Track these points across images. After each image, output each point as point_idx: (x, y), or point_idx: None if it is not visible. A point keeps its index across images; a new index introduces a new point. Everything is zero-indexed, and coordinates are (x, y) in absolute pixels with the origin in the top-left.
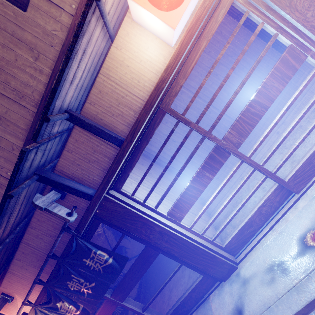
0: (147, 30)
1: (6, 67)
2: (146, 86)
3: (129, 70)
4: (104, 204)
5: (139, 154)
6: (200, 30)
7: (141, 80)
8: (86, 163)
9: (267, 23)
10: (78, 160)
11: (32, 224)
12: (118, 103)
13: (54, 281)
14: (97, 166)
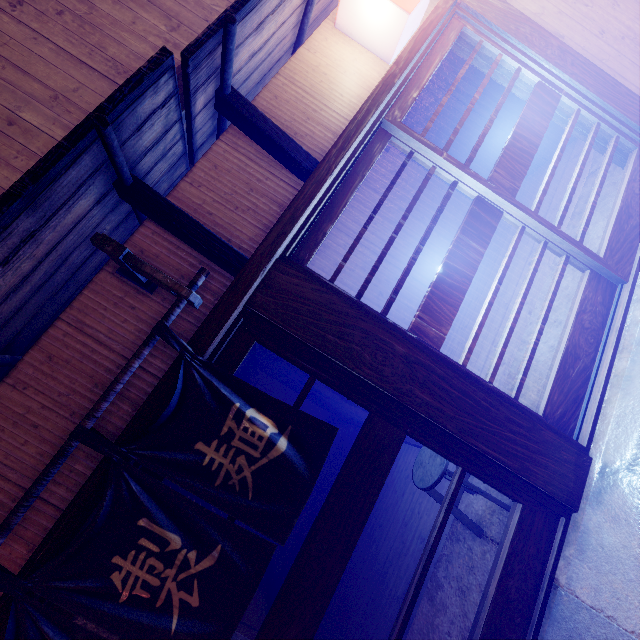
0: (353, 41)
1: (108, 27)
2: (353, 103)
3: (327, 79)
4: (274, 280)
5: (346, 196)
6: (432, 42)
7: (345, 95)
8: (229, 211)
9: (505, 55)
10: (212, 203)
11: (22, 372)
12: (306, 118)
13: (61, 558)
14: (253, 220)
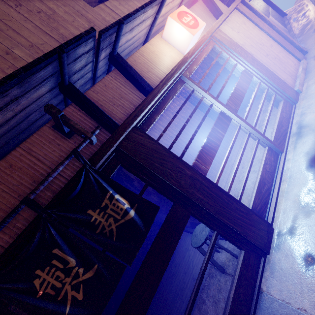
0: (169, 44)
1: (61, 21)
2: (169, 68)
3: (158, 57)
4: (131, 136)
5: (165, 104)
6: (202, 48)
7: (165, 64)
8: (111, 105)
9: (231, 57)
10: (103, 101)
11: None
12: (148, 71)
13: (5, 270)
14: (121, 111)
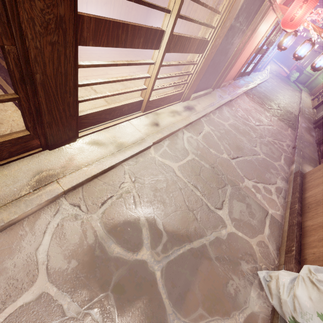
0: None
1: None
2: None
3: None
4: None
5: None
6: None
7: None
8: None
9: None
10: None
11: None
12: None
13: None
14: None
